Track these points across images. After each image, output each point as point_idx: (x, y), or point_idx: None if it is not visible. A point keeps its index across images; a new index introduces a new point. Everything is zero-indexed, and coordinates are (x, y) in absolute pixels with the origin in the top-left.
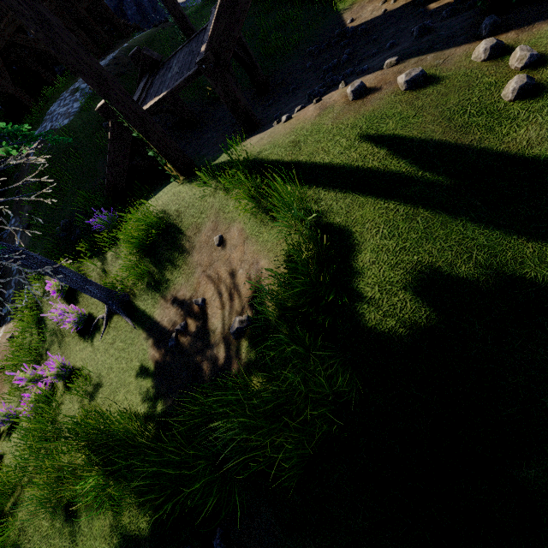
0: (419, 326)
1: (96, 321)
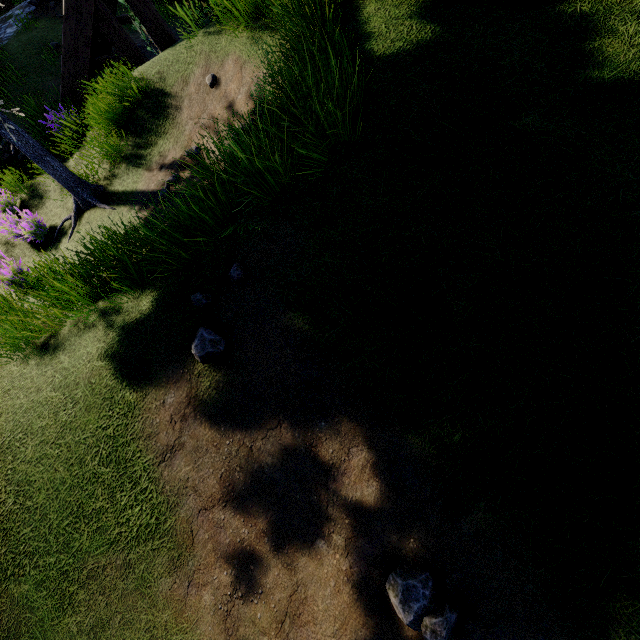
0: (425, 40)
1: (61, 224)
